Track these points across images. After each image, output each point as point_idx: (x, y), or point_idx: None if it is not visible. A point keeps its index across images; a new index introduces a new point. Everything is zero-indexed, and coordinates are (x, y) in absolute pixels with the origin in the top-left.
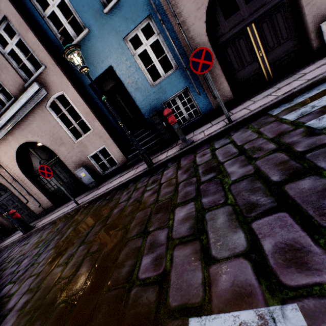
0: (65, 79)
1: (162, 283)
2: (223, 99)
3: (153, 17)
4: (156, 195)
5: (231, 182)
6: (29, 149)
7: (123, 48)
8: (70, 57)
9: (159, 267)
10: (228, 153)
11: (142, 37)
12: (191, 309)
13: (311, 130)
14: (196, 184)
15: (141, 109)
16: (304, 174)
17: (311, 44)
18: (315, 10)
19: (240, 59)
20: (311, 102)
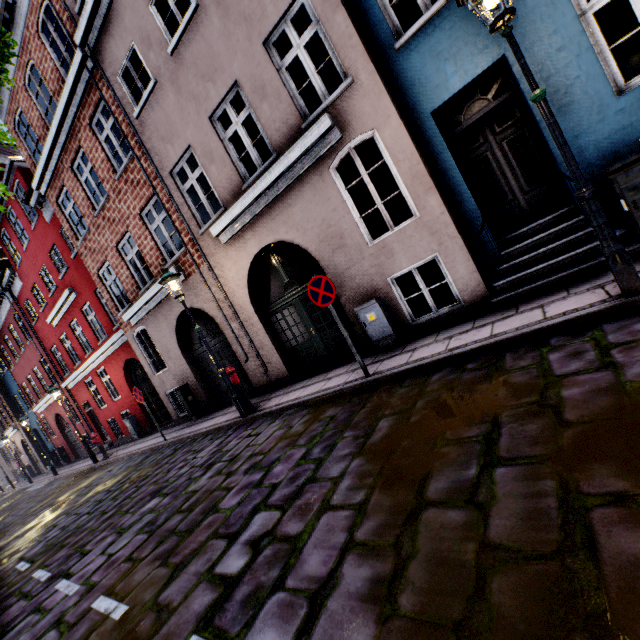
0: (387, 102)
1: None
2: None
3: None
4: None
5: None
6: (272, 259)
7: (553, 3)
8: None
9: None
10: None
11: None
12: None
13: None
14: None
15: (561, 161)
16: None
17: None
18: None
19: None
20: None
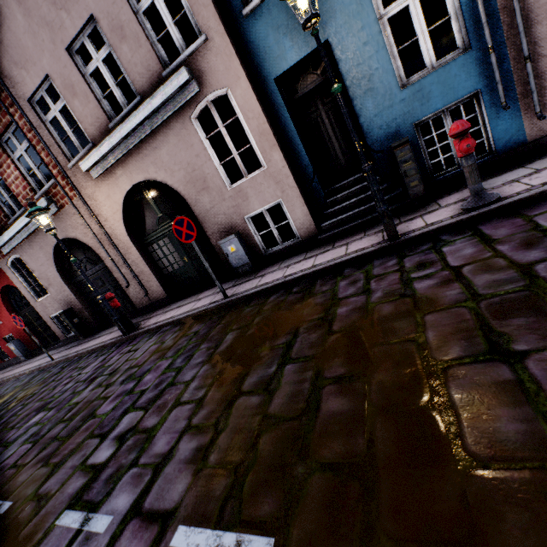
0: (237, 64)
1: None
2: None
3: None
4: (459, 285)
5: None
6: (145, 195)
7: (361, 3)
8: None
9: None
10: None
11: None
12: None
13: None
14: None
15: (366, 133)
16: None
17: None
18: None
19: None
20: None
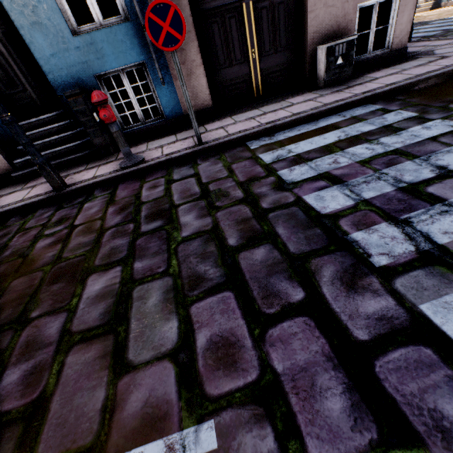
0: None
1: (32, 419)
2: (198, 104)
3: None
4: (59, 247)
5: (180, 239)
6: None
7: None
8: None
9: (33, 389)
10: (188, 191)
11: None
12: None
13: (281, 183)
14: (132, 236)
15: (47, 72)
16: (261, 240)
17: (305, 68)
18: (316, 24)
19: (228, 50)
20: (289, 145)
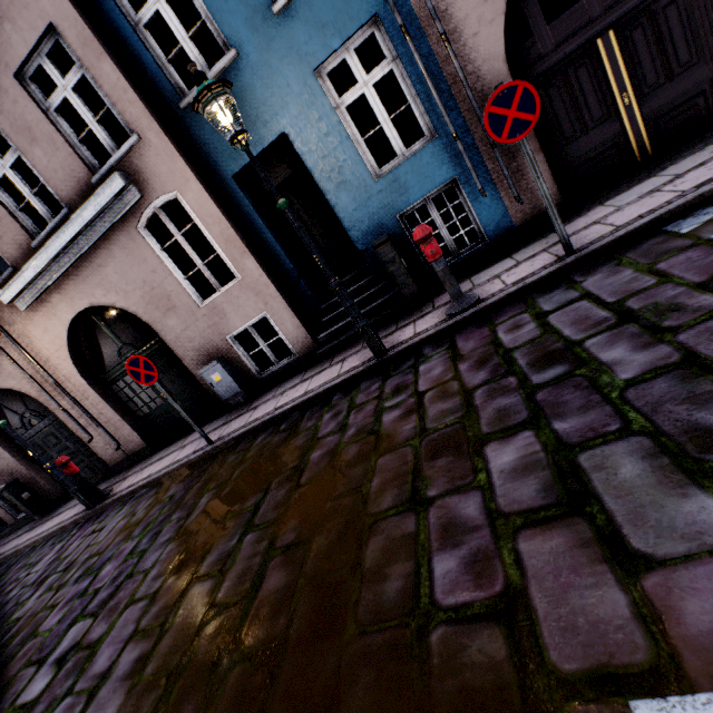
0: (183, 165)
1: (512, 617)
2: (537, 205)
3: (384, 19)
4: (415, 418)
5: (621, 383)
6: (97, 322)
7: (313, 93)
8: (211, 110)
9: (488, 580)
10: (586, 320)
11: (357, 68)
12: (626, 680)
13: None
14: (523, 391)
15: (349, 229)
16: None
17: None
18: None
19: (577, 113)
20: None
